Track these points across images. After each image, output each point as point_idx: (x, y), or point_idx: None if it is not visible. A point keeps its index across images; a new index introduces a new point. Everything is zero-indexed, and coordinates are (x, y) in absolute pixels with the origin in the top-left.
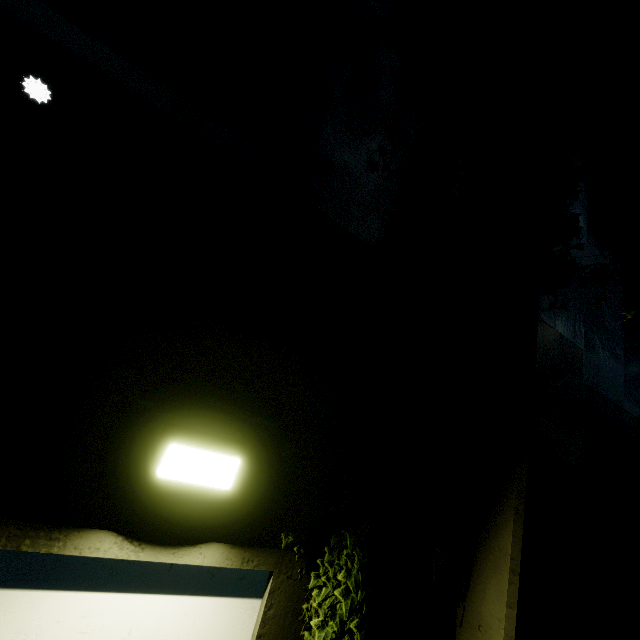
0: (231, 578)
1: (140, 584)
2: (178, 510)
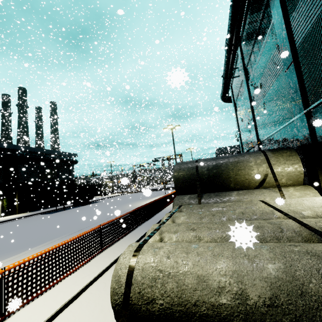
0: None
1: None
2: None
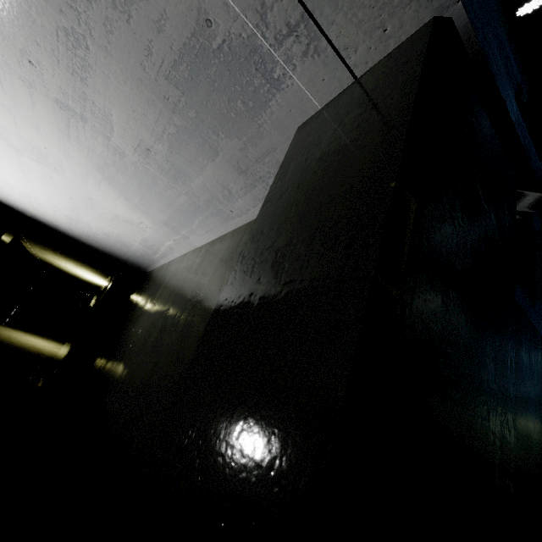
0: None
1: None
2: None
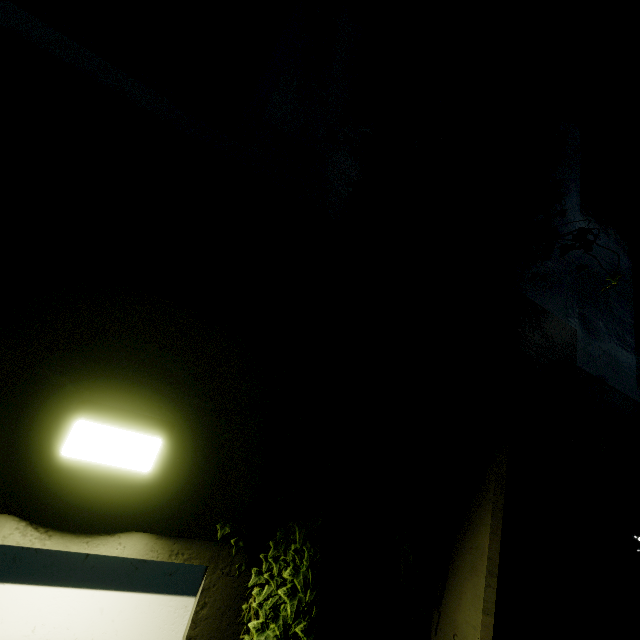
0: (159, 572)
1: (48, 576)
2: (94, 495)
